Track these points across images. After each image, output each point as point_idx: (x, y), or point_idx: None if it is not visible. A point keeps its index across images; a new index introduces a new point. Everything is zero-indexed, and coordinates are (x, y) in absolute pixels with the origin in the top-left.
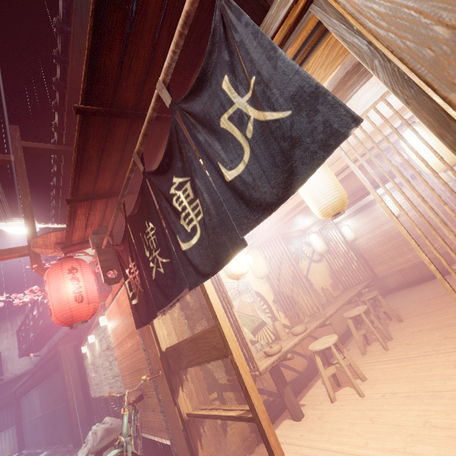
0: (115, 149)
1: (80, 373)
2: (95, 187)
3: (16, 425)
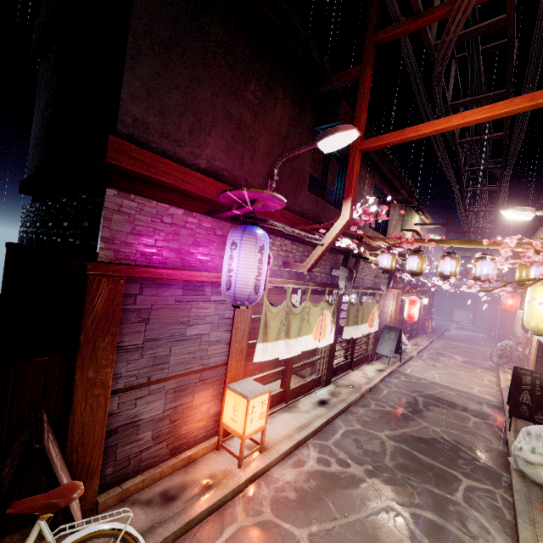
0: None
1: (513, 315)
2: None
3: (473, 313)
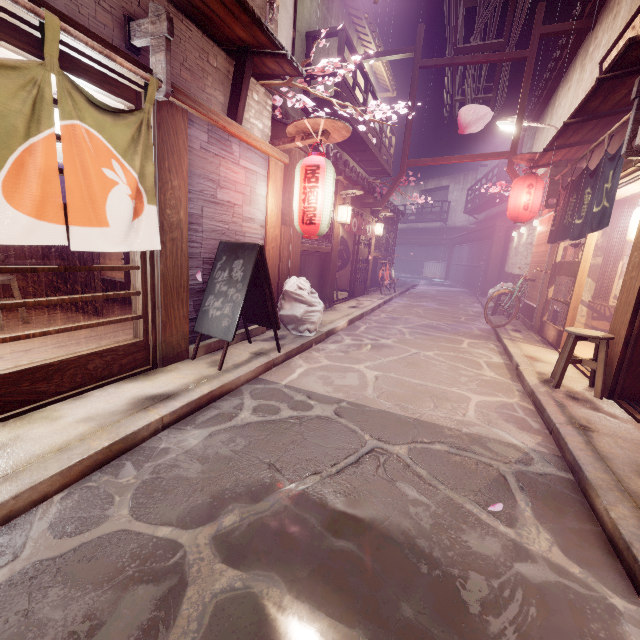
0: (588, 126)
1: (503, 250)
2: (566, 141)
3: (447, 262)
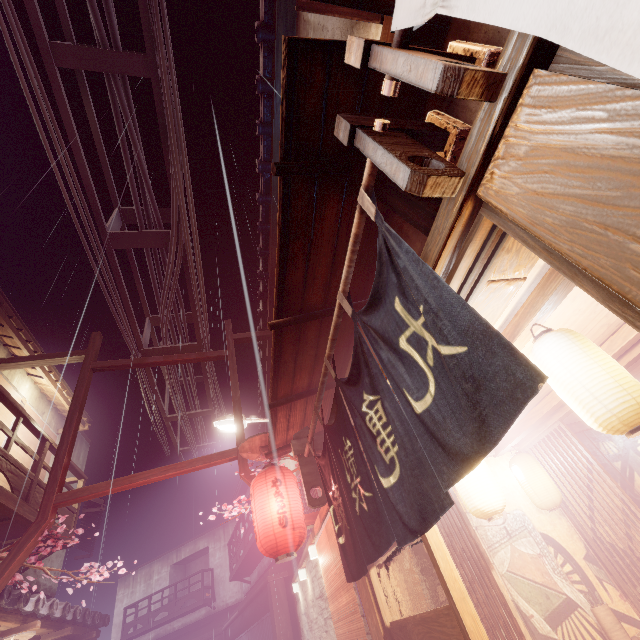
0: (309, 348)
1: (293, 624)
2: (293, 387)
3: None
